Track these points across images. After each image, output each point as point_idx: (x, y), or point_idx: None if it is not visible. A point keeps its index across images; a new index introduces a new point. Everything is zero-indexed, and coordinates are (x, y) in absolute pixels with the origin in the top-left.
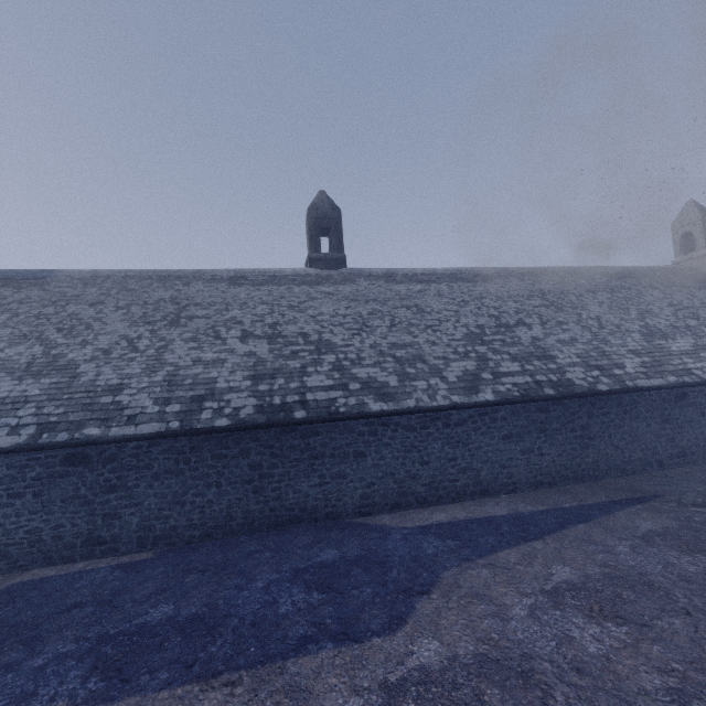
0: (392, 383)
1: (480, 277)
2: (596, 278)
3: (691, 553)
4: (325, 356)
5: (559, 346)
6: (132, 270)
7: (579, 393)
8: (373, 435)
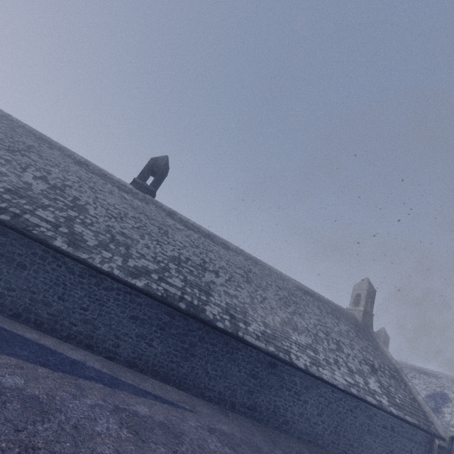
0: (89, 243)
1: (223, 245)
2: (290, 285)
3: (125, 427)
4: (71, 211)
5: (222, 293)
6: (30, 126)
7: (201, 317)
8: (42, 259)
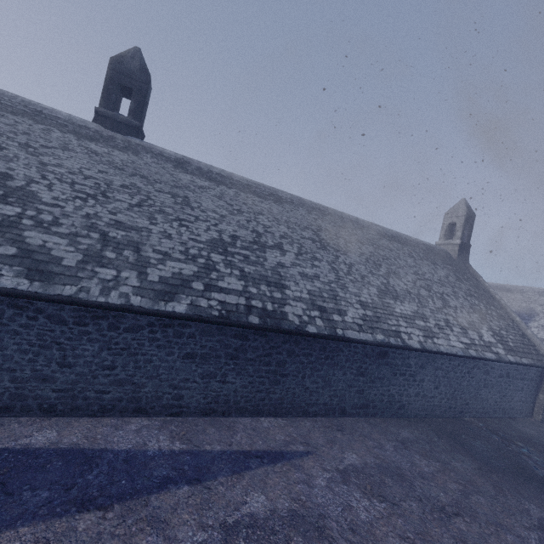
0: (67, 261)
1: (273, 197)
2: (372, 233)
3: None
4: (5, 206)
5: (298, 279)
6: None
7: (284, 329)
8: None
